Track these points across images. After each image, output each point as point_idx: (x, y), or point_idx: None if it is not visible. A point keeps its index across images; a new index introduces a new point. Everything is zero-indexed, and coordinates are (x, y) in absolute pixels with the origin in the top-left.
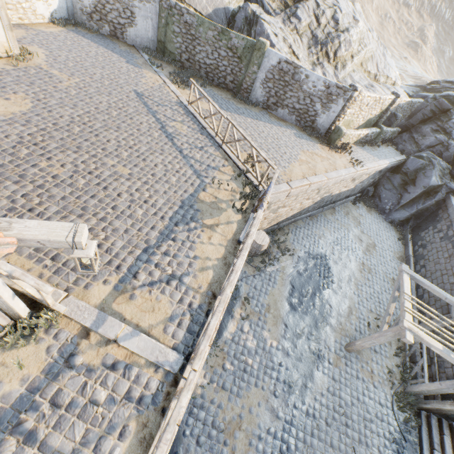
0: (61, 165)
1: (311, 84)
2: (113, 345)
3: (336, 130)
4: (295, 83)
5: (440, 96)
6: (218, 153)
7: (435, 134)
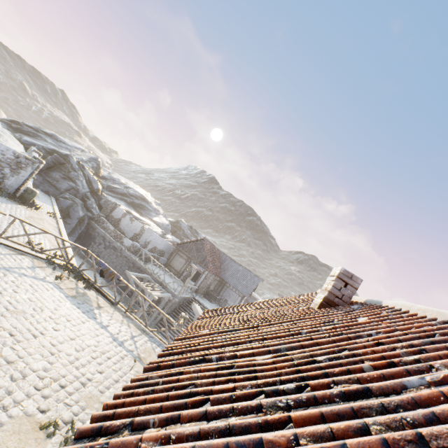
0: None
1: None
2: None
3: (30, 191)
4: None
5: (49, 149)
6: (10, 251)
7: (67, 181)
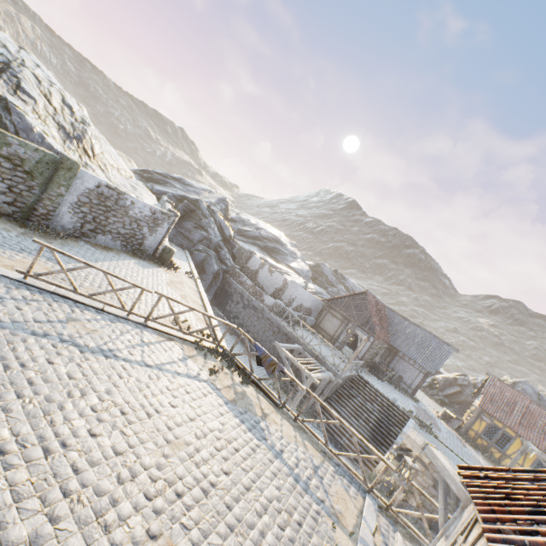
0: (152, 539)
1: (137, 209)
2: (375, 540)
3: (168, 250)
4: (120, 208)
5: (179, 195)
6: (159, 336)
7: (198, 231)
